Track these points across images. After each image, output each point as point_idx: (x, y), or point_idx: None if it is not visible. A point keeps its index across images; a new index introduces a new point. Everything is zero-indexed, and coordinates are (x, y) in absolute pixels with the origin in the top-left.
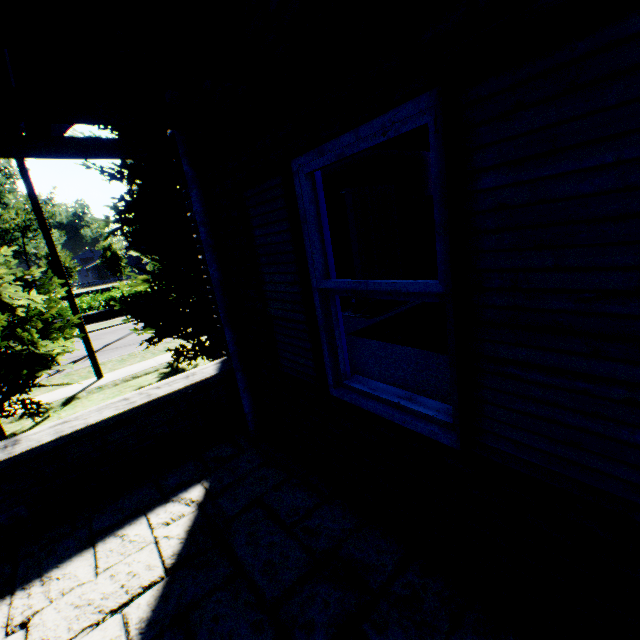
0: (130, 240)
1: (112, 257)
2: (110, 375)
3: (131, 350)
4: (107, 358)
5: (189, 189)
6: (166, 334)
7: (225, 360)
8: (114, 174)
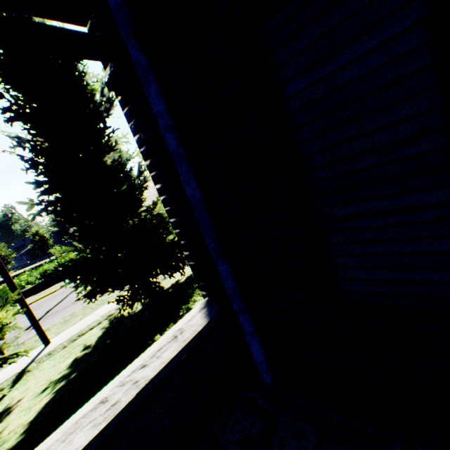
0: (56, 214)
1: (40, 240)
2: (56, 339)
3: (71, 310)
4: (50, 323)
5: (144, 85)
6: (104, 289)
7: (208, 302)
8: (32, 160)
